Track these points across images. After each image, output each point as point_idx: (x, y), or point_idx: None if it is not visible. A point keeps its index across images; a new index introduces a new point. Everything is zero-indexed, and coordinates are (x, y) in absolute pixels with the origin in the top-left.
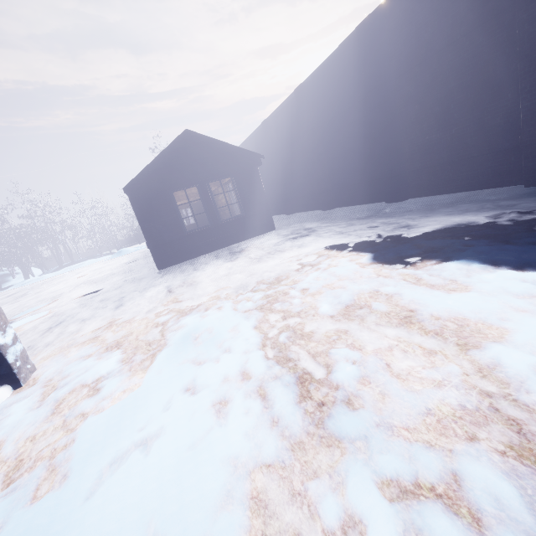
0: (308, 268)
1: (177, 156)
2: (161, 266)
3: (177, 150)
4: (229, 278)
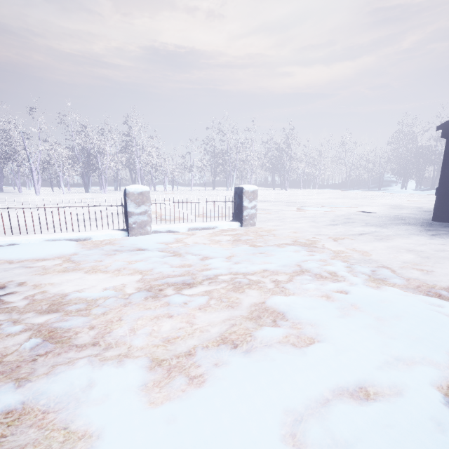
0: (447, 300)
1: None
2: (435, 218)
3: None
4: (401, 253)
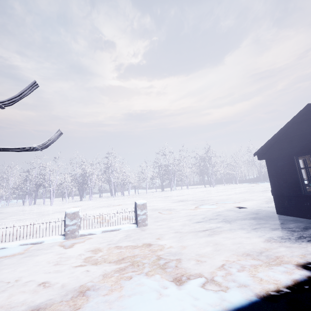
0: (179, 283)
1: (298, 128)
2: (277, 211)
3: (299, 122)
4: (207, 247)
